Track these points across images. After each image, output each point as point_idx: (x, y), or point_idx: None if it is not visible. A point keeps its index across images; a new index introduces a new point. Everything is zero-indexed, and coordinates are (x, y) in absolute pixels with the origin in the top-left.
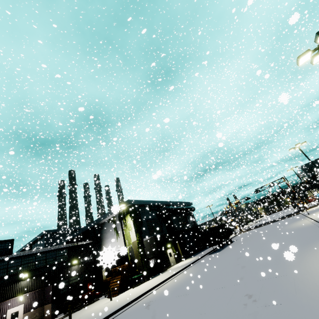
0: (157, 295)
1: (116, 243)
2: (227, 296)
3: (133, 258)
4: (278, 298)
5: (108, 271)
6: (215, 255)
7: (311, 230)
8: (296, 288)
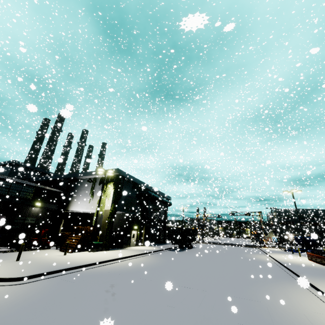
0: (117, 269)
1: (87, 204)
2: (196, 298)
3: (97, 224)
4: (255, 321)
5: (65, 226)
6: (176, 254)
7: (273, 267)
8: (272, 318)
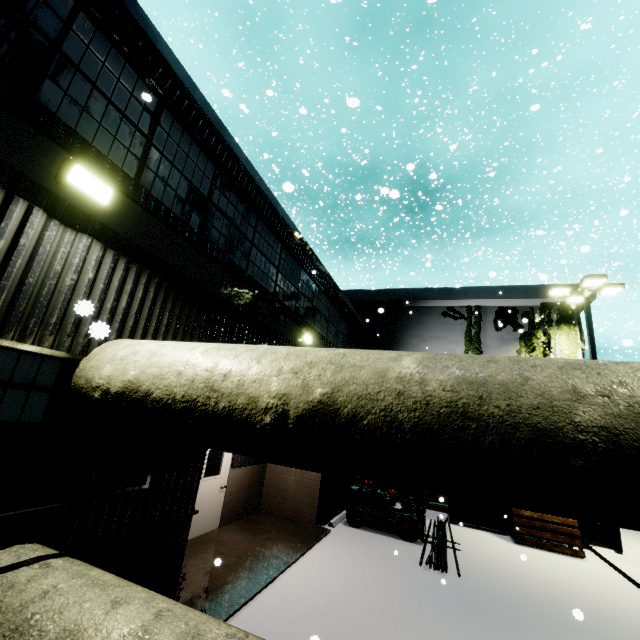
0: None
1: None
2: None
3: None
4: None
5: None
6: None
7: None
8: None
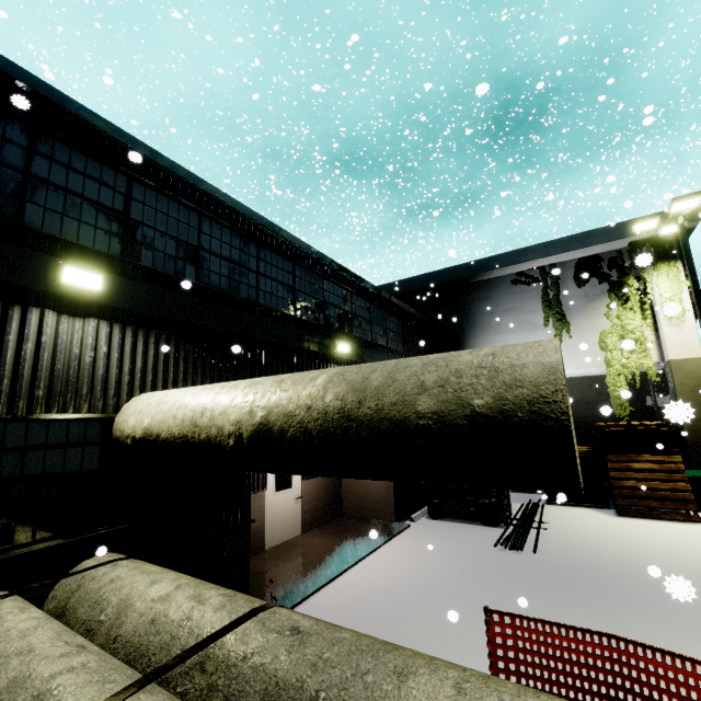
0: None
1: None
2: None
3: None
4: None
5: None
6: None
7: None
8: None
